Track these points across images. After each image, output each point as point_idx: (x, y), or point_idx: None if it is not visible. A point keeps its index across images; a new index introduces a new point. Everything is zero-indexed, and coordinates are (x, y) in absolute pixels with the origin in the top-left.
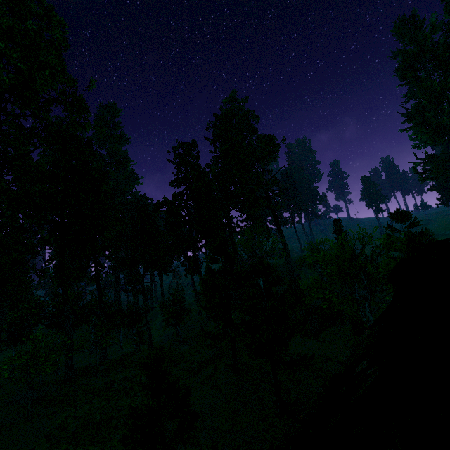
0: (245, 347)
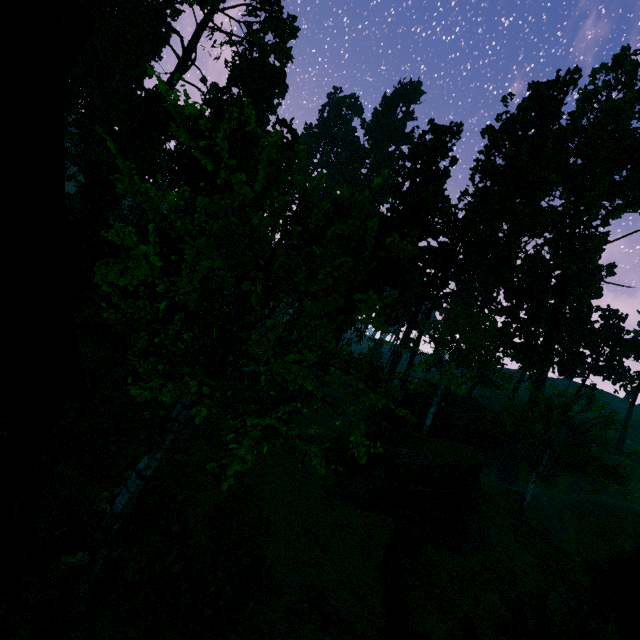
0: None
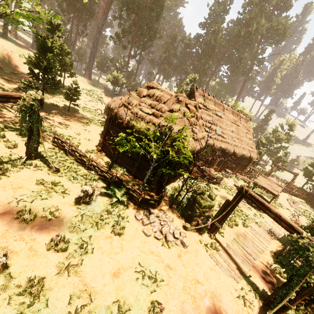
0: None
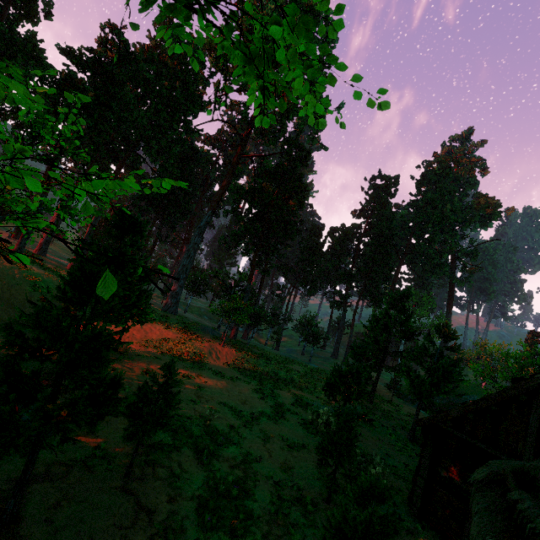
0: (406, 379)
